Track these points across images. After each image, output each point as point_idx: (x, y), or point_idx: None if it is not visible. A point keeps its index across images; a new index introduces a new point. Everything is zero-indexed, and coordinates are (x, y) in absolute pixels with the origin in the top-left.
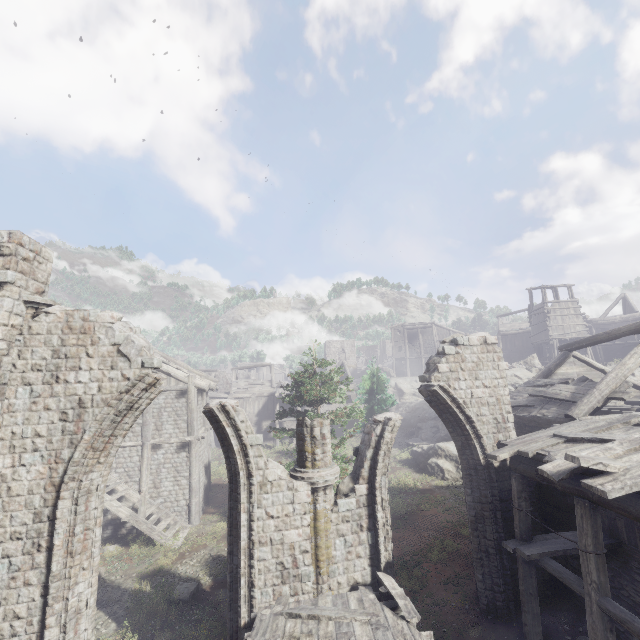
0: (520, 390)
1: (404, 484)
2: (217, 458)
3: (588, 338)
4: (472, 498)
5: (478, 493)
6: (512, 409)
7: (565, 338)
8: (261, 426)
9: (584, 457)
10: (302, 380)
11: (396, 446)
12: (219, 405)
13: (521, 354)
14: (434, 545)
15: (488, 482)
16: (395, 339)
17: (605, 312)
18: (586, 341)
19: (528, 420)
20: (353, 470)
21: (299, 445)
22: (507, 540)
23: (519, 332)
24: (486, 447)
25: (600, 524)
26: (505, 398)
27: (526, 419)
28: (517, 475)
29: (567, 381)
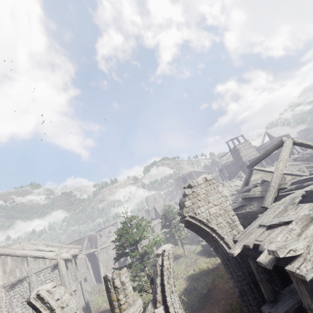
0: (237, 196)
1: (202, 269)
2: (98, 292)
3: (257, 158)
4: (233, 280)
5: (235, 275)
6: (236, 209)
7: (250, 159)
8: (120, 260)
9: (279, 248)
10: (123, 232)
11: (194, 243)
12: (35, 295)
13: (235, 172)
14: (227, 311)
15: (238, 265)
16: (177, 185)
17: (262, 141)
18: (257, 160)
19: (246, 214)
20: (153, 296)
21: (108, 297)
22: (263, 305)
23: (230, 162)
24: (228, 243)
25: (310, 284)
26: (228, 207)
27: (245, 214)
28: (251, 257)
29: (256, 185)
